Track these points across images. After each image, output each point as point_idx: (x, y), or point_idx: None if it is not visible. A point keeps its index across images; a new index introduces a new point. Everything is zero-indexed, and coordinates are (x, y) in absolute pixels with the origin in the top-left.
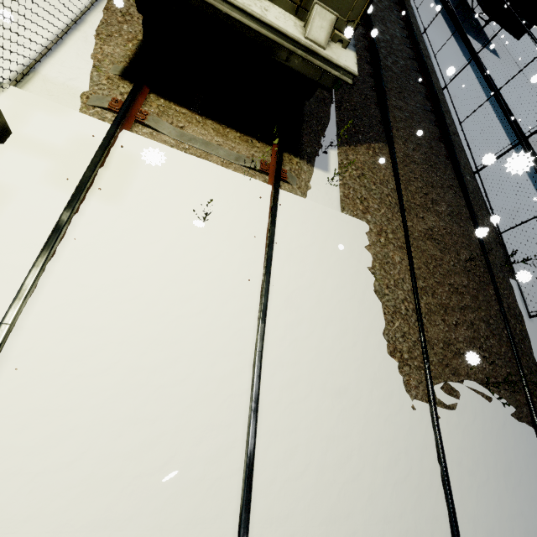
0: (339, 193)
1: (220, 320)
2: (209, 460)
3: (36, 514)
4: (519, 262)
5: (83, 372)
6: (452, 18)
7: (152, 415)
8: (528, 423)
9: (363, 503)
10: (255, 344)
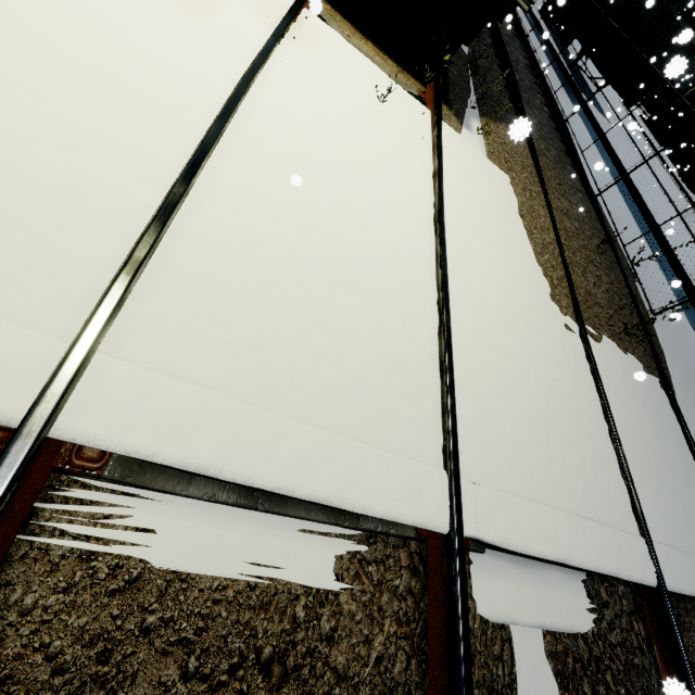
0: (483, 152)
1: (403, 179)
2: (409, 263)
3: (284, 224)
4: (646, 259)
5: (303, 153)
6: (566, 76)
7: (360, 210)
8: (658, 383)
9: (532, 359)
10: (436, 204)
